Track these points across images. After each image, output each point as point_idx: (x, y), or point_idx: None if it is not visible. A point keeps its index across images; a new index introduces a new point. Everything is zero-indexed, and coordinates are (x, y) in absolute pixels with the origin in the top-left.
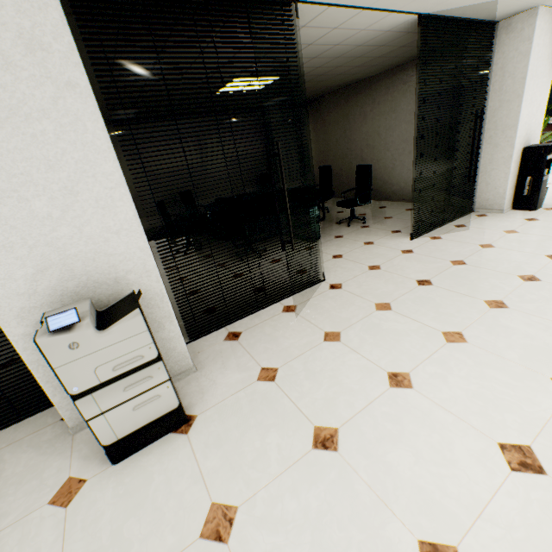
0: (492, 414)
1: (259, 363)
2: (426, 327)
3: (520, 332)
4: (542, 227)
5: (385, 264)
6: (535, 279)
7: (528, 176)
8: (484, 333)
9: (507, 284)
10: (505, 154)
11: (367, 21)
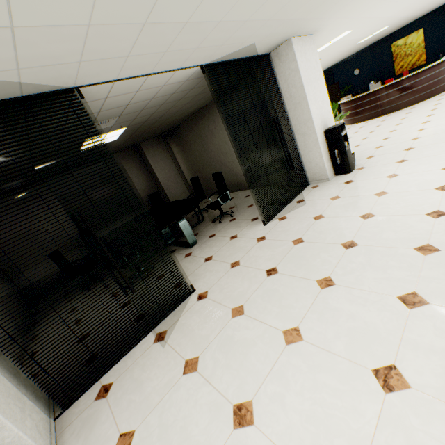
0: (323, 444)
1: (119, 427)
2: (270, 328)
3: (345, 313)
4: (356, 187)
5: (243, 258)
6: (353, 245)
7: (335, 150)
8: (316, 323)
9: (333, 256)
10: (313, 139)
11: (161, 80)
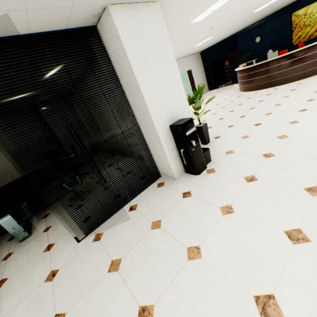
0: None
1: None
2: None
3: None
4: (184, 213)
5: (5, 316)
6: None
7: (182, 148)
8: None
9: None
10: (155, 135)
11: None
